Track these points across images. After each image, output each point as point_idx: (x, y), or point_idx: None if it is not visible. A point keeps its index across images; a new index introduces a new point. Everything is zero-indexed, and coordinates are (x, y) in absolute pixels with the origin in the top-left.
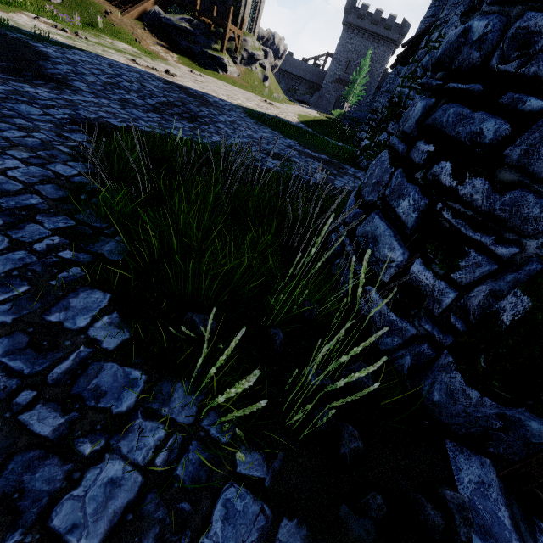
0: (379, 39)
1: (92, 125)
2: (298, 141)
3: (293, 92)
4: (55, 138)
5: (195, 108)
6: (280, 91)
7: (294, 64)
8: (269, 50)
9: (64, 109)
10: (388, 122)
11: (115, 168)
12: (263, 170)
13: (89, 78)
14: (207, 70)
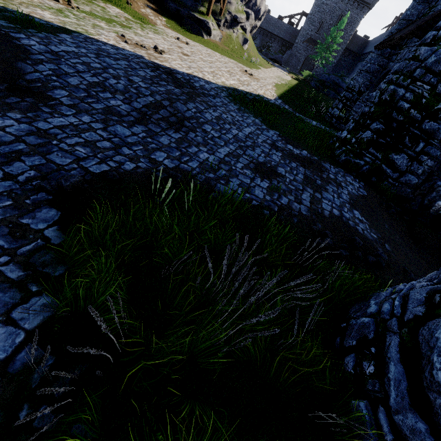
0: (354, 1)
1: (62, 187)
2: (279, 130)
3: (266, 48)
4: (5, 244)
5: (182, 106)
6: (257, 52)
7: (270, 21)
8: (251, 12)
9: (32, 157)
10: (374, 121)
11: (81, 302)
12: (254, 207)
13: (72, 80)
14: (192, 34)
